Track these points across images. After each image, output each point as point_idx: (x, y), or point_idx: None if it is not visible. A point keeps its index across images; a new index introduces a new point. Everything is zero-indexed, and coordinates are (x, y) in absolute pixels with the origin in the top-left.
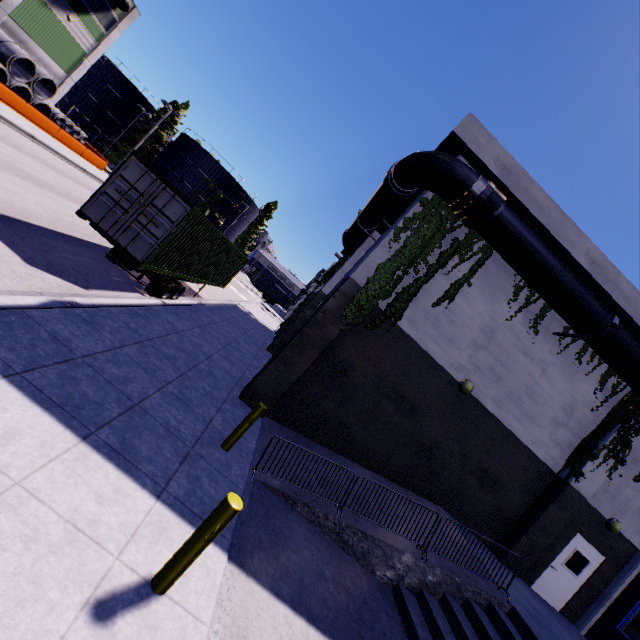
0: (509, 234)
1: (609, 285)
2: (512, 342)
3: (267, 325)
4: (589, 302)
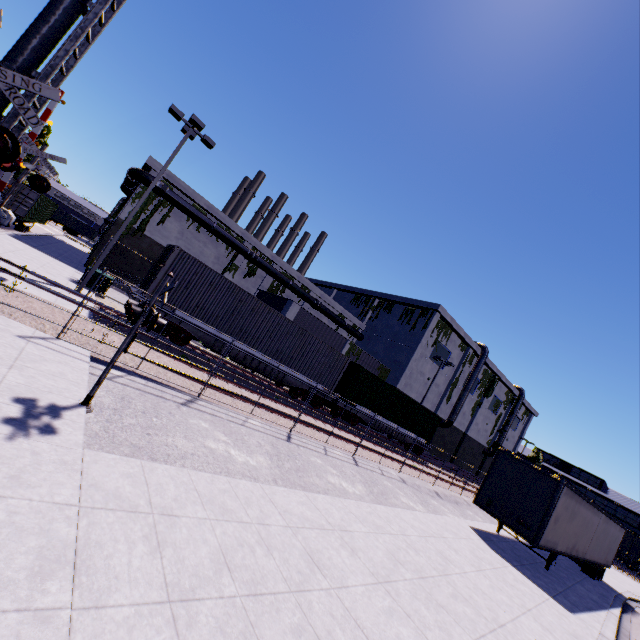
0: (172, 200)
1: (216, 214)
2: (191, 236)
3: (81, 249)
4: (205, 220)
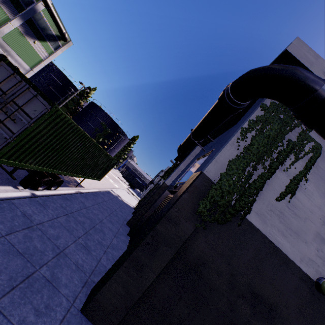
0: None
1: None
2: None
3: (129, 203)
4: None
